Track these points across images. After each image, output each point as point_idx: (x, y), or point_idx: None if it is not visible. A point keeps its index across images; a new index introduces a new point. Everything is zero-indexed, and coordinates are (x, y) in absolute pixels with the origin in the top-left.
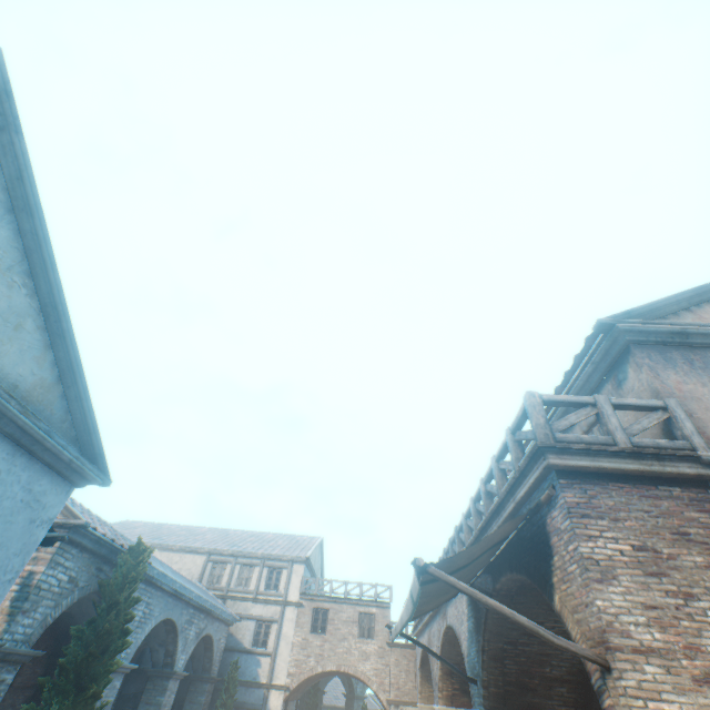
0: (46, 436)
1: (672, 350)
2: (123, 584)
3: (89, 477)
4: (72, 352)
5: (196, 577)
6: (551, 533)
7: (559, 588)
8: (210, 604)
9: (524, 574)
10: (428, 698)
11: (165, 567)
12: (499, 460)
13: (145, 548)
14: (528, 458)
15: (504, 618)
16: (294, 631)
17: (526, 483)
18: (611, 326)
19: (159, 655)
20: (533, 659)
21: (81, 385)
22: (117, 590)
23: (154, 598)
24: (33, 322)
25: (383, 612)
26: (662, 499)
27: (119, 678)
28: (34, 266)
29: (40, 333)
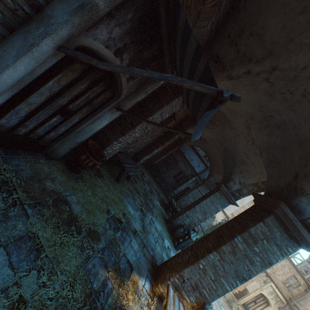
0: None
1: None
2: None
3: None
4: None
5: None
6: None
7: None
8: None
9: None
10: None
11: None
12: None
13: None
14: None
15: None
16: (247, 202)
17: None
18: None
19: (232, 185)
20: None
21: None
22: None
23: None
24: None
25: None
26: None
27: None
28: None
29: None
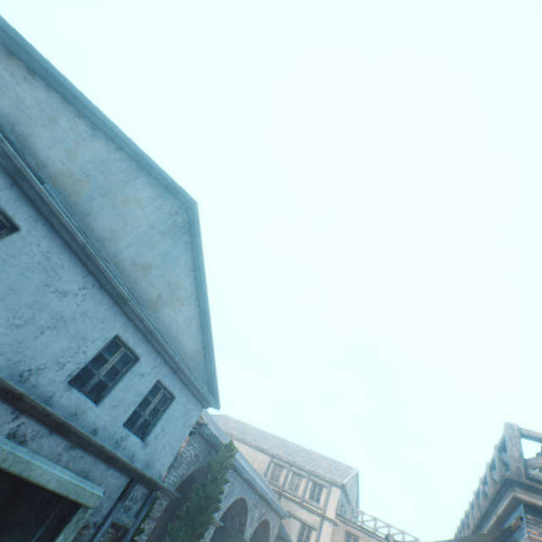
0: (195, 380)
1: None
2: (220, 467)
3: (210, 403)
4: (209, 335)
5: (263, 471)
6: None
7: None
8: (269, 496)
9: None
10: None
11: (244, 460)
12: (491, 469)
13: (233, 447)
14: (500, 483)
15: None
16: None
17: (501, 503)
18: None
19: (235, 521)
20: None
21: (211, 352)
22: (216, 470)
23: (236, 480)
24: (196, 321)
25: None
26: None
27: (212, 527)
28: (199, 294)
29: (197, 326)
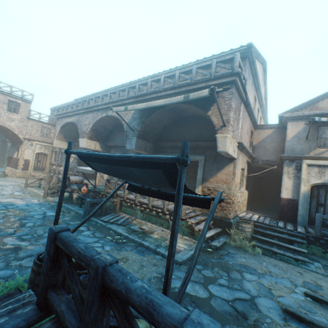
0: None
1: (249, 66)
2: None
3: None
4: None
5: None
6: (219, 97)
7: (213, 110)
8: None
9: (193, 105)
10: (60, 139)
11: None
12: (198, 69)
13: None
14: (229, 75)
15: (156, 116)
16: None
17: (219, 81)
18: (250, 48)
19: None
20: (153, 129)
21: None
22: None
23: None
24: None
25: (26, 105)
26: (239, 100)
27: None
28: None
29: None
